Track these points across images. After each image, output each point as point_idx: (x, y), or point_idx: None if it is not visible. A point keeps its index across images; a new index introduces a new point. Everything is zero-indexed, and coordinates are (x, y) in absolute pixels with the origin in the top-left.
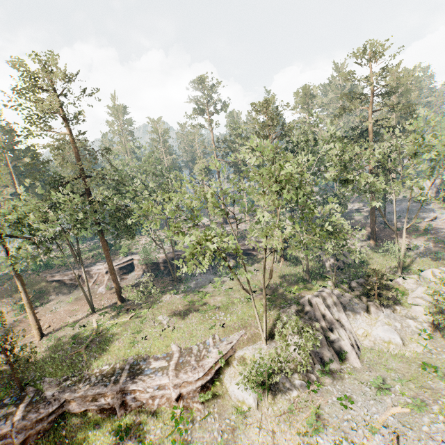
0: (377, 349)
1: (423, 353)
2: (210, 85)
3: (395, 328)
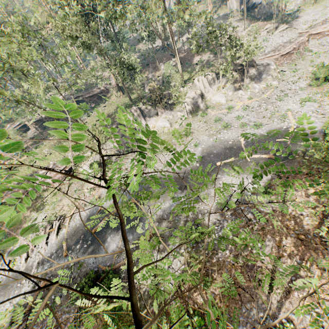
0: (159, 132)
1: (179, 128)
2: None
3: (169, 119)
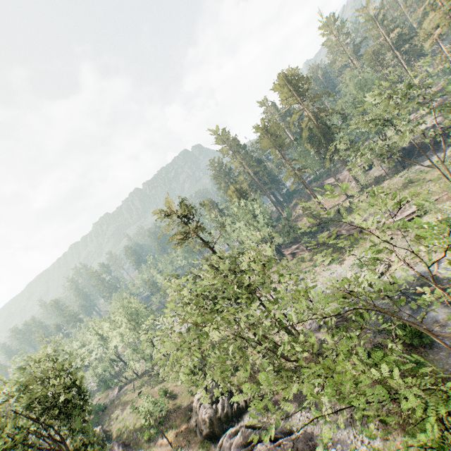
0: None
1: None
2: None
3: None
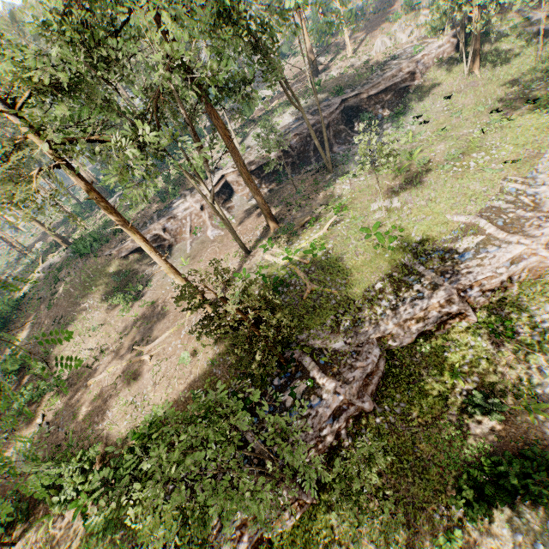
0: None
1: None
2: None
3: None
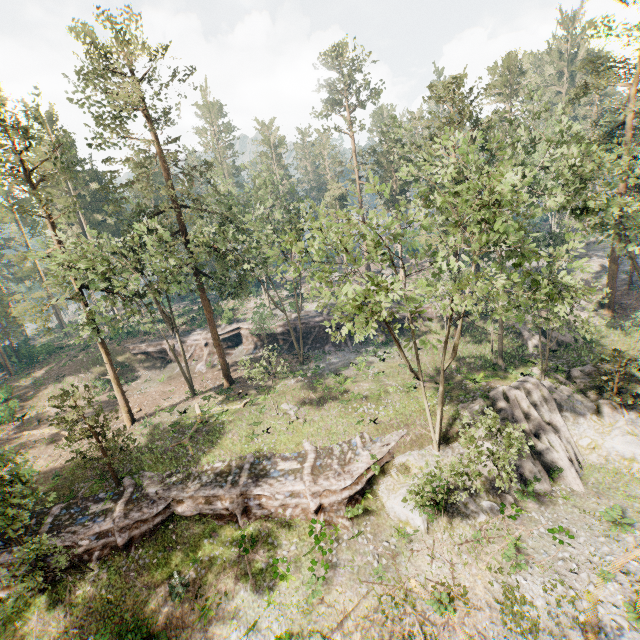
0: (609, 468)
1: None
2: (353, 61)
3: None
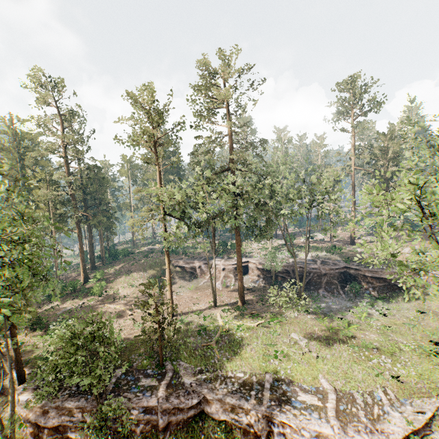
0: None
1: None
2: (360, 86)
3: None
